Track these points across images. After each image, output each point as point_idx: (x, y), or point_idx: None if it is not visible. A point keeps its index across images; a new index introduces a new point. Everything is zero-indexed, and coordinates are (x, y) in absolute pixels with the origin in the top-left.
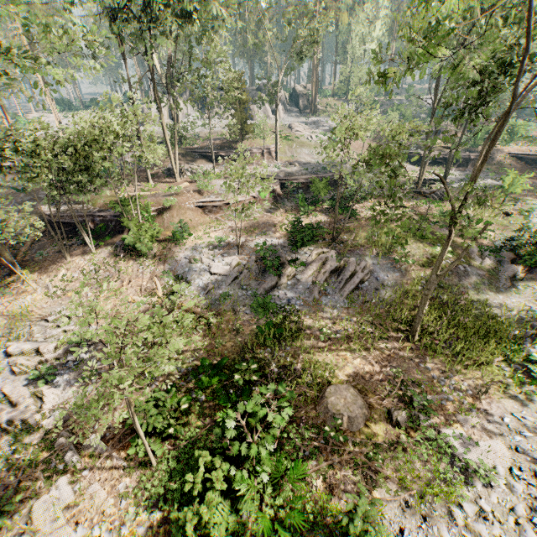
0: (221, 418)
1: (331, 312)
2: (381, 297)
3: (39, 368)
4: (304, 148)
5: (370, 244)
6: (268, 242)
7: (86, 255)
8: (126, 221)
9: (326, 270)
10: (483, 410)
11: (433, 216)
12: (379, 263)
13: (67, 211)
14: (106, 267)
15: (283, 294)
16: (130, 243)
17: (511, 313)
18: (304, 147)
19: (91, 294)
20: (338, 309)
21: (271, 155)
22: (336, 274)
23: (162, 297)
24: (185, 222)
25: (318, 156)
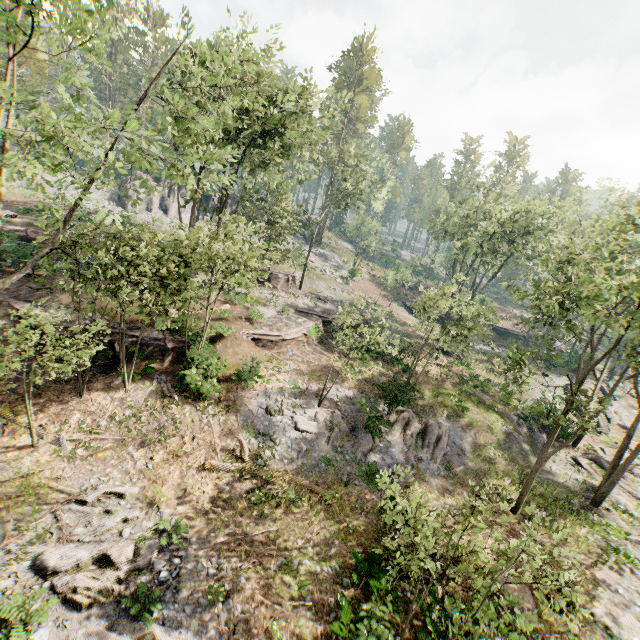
0: (432, 633)
1: (434, 482)
2: (466, 464)
3: (114, 592)
4: (321, 281)
5: (438, 405)
6: (342, 393)
7: (113, 391)
8: (187, 352)
9: (412, 432)
10: (602, 584)
11: (470, 380)
12: (452, 427)
13: (74, 320)
14: (152, 412)
15: (380, 459)
16: (191, 382)
17: (560, 481)
18: (321, 280)
19: (139, 454)
20: (438, 478)
21: (295, 284)
22: (420, 437)
23: (249, 462)
24: (258, 361)
25: (335, 292)
